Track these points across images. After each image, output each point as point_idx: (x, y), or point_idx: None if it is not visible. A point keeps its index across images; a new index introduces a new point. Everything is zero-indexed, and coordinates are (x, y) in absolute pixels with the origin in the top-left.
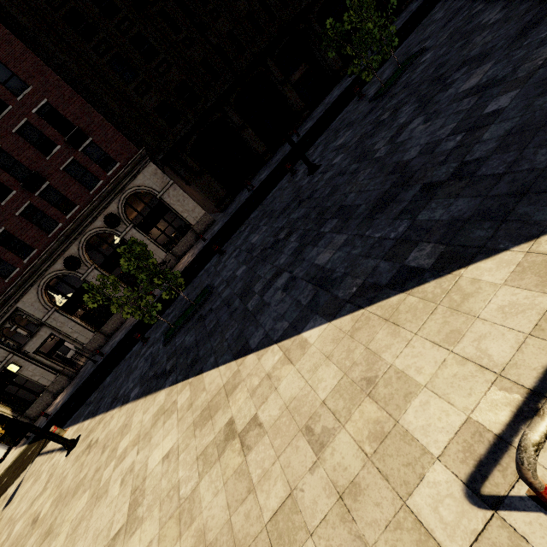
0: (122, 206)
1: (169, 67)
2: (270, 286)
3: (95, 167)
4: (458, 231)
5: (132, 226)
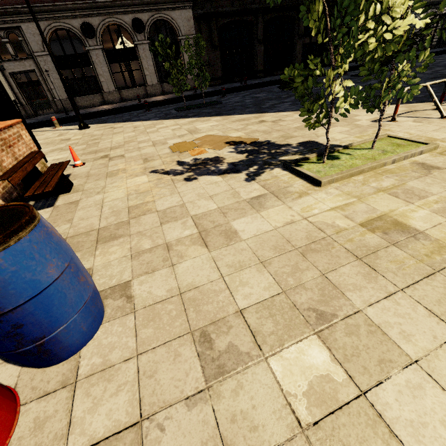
0: (151, 22)
1: None
2: (279, 104)
3: None
4: None
5: (148, 42)
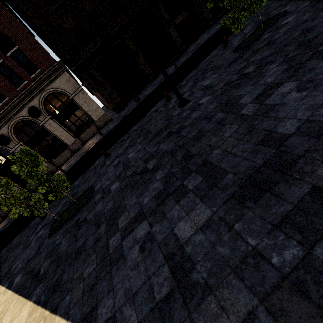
0: (42, 102)
1: None
2: (131, 231)
3: (21, 69)
4: None
5: (49, 117)
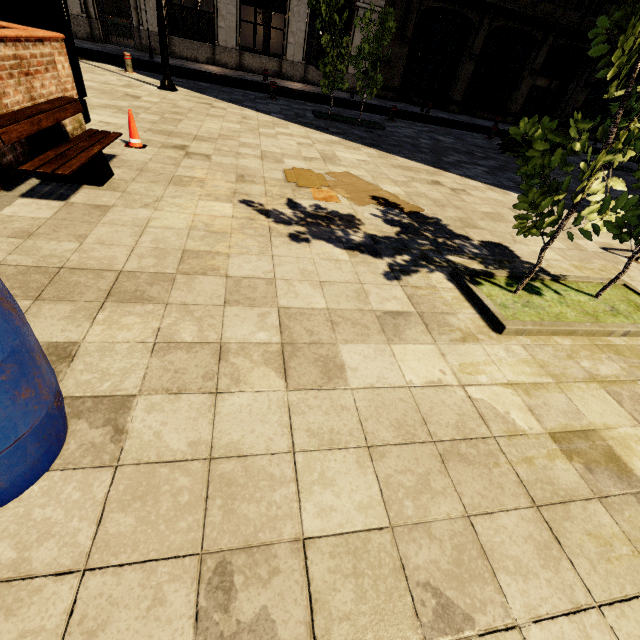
0: None
1: None
2: (468, 164)
3: None
4: None
5: None
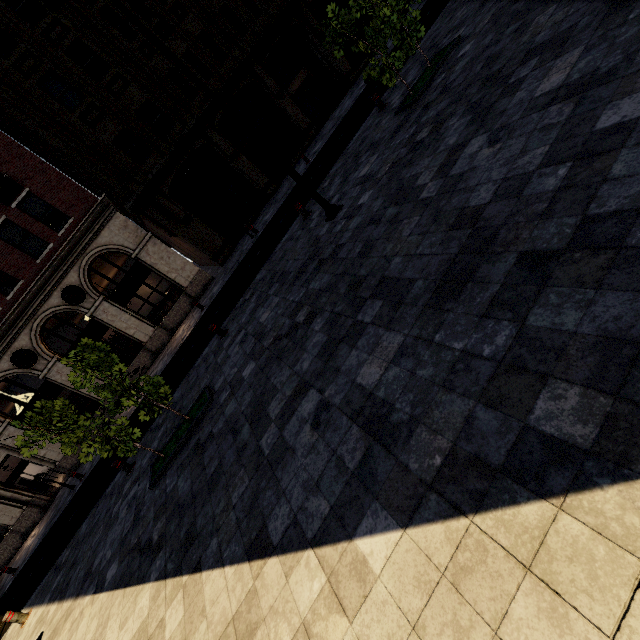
0: (85, 274)
1: (126, 85)
2: (292, 412)
3: (39, 226)
4: (631, 366)
5: (102, 298)
